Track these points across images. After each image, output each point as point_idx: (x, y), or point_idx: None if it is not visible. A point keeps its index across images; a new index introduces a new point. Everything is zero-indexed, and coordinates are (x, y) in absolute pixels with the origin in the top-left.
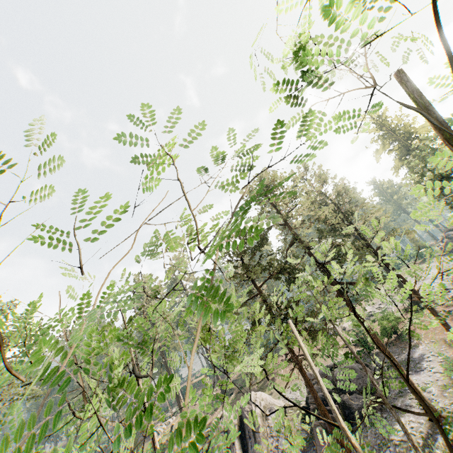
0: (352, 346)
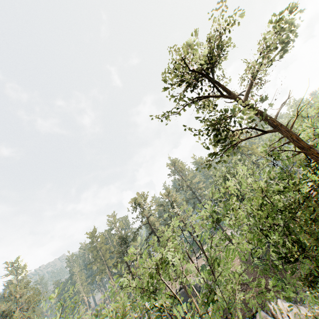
0: None
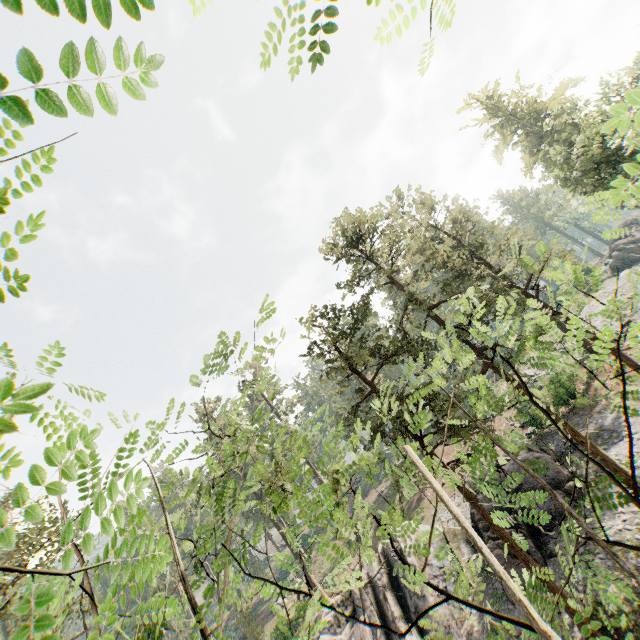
0: (518, 429)
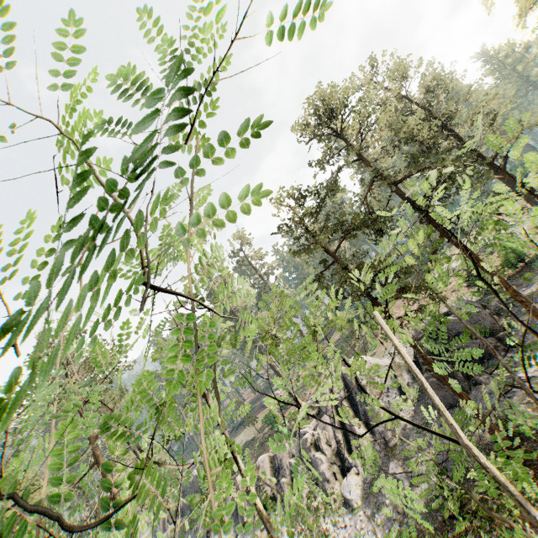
0: (465, 288)
